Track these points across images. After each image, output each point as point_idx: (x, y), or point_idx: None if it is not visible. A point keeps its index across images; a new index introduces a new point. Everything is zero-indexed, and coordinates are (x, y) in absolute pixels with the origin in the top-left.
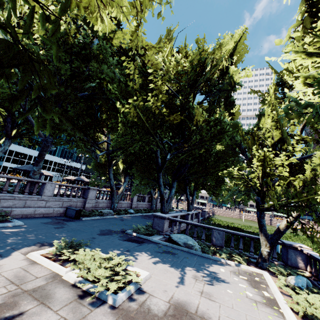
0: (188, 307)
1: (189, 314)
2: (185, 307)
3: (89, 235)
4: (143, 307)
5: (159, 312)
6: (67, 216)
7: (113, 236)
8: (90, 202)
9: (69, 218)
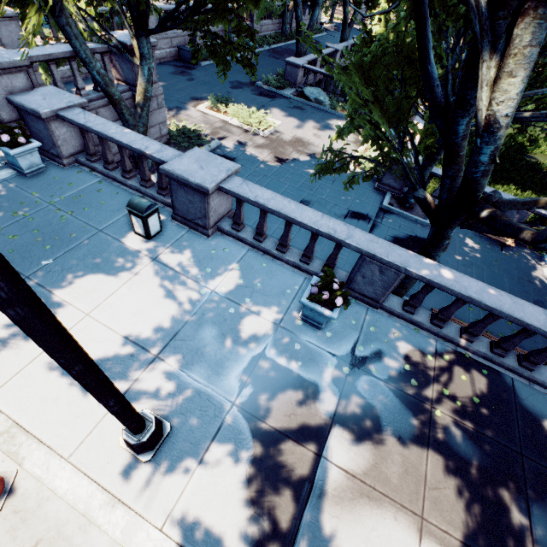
0: (303, 140)
1: (303, 142)
2: (302, 140)
3: (223, 90)
4: (279, 138)
5: (287, 140)
6: (183, 60)
7: (245, 90)
8: (199, 35)
9: (186, 64)
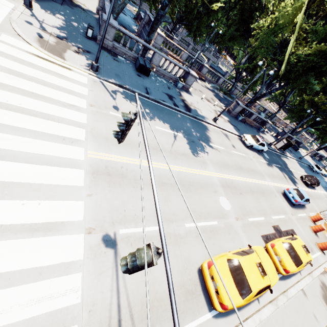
0: None
1: None
2: None
3: None
4: None
5: None
6: None
7: None
8: None
9: None
